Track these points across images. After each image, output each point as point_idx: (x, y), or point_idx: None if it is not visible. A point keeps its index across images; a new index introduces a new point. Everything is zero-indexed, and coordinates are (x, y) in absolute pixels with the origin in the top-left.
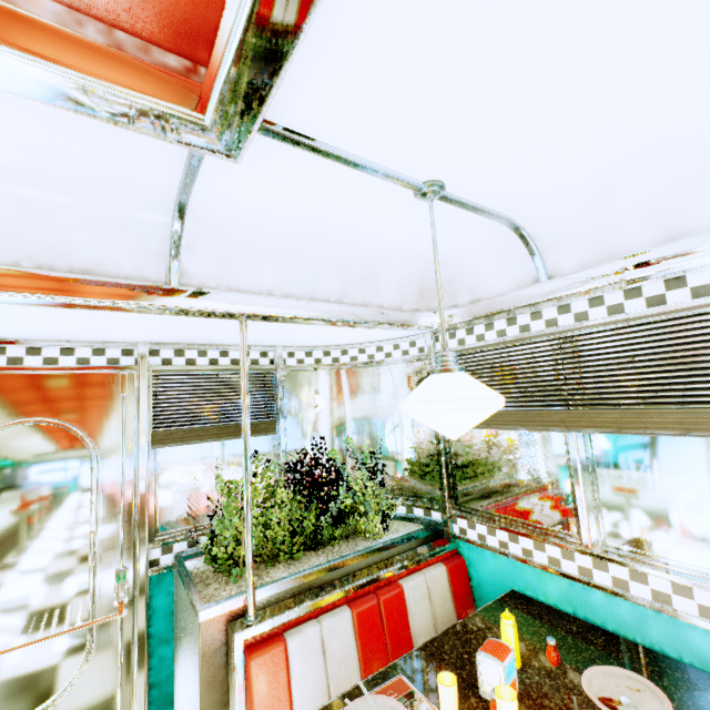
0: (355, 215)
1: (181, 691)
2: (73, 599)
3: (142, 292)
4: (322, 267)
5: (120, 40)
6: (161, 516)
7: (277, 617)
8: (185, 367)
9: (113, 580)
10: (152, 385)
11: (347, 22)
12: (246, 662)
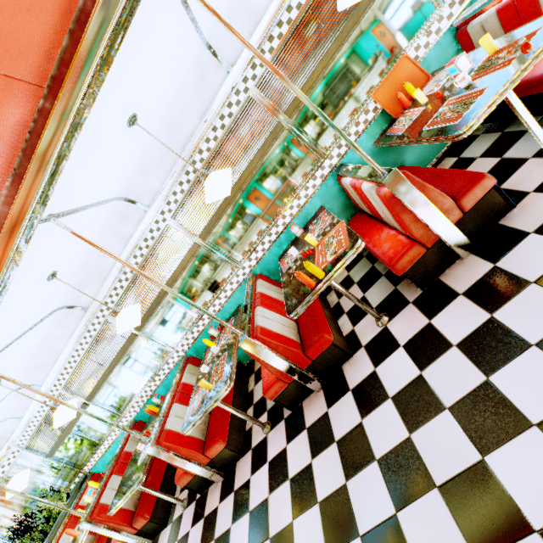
0: None
1: None
2: None
3: None
4: None
5: None
6: None
7: None
8: None
9: None
10: None
11: None
12: None
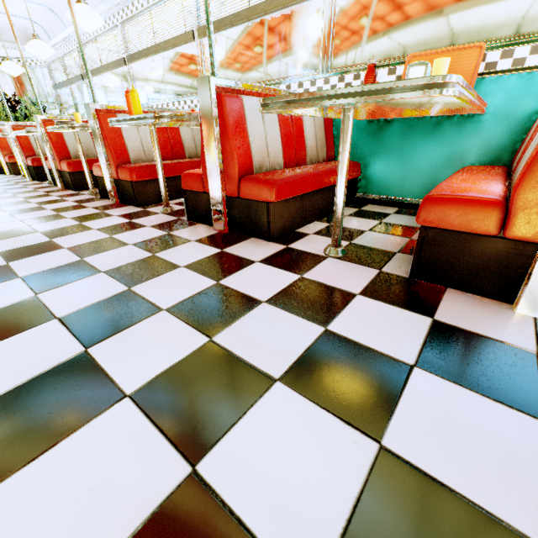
0: None
1: None
2: None
3: None
4: None
5: None
6: None
7: (0, 127)
8: None
9: None
10: None
11: None
12: None
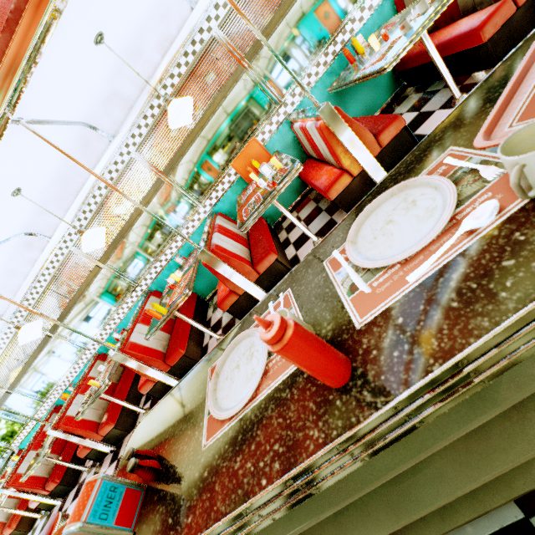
0: None
1: None
2: None
3: None
4: None
5: None
6: None
7: None
8: None
9: None
10: None
11: None
12: None
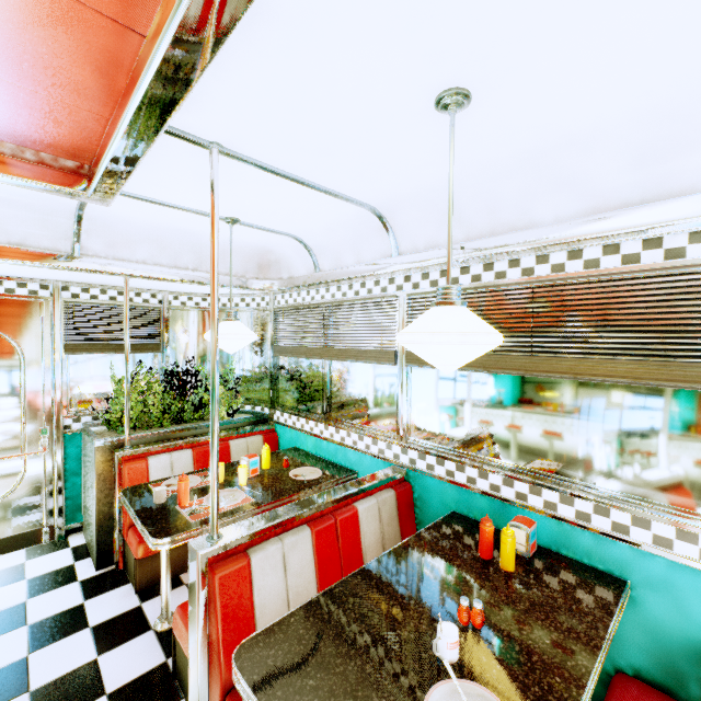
0: (195, 224)
1: (86, 495)
2: (11, 443)
3: (56, 258)
4: (182, 248)
5: (43, 157)
6: (72, 399)
7: (144, 448)
8: (90, 301)
9: (38, 434)
10: (64, 311)
11: (149, 174)
12: (123, 467)
